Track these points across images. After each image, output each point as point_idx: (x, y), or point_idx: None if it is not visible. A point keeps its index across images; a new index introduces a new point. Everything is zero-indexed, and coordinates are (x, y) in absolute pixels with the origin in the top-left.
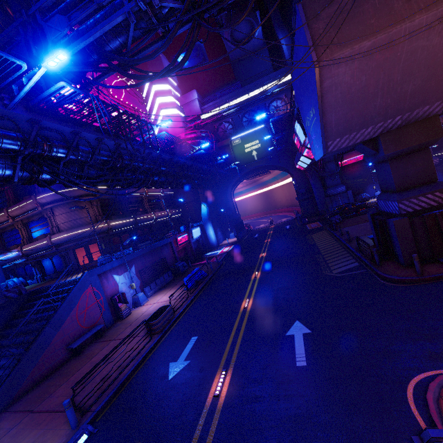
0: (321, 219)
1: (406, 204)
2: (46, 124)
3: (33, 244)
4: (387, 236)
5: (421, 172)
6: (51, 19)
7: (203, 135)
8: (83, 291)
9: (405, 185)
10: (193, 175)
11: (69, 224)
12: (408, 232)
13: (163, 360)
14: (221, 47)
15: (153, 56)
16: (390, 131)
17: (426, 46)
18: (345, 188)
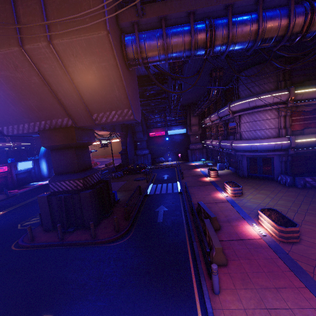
0: None
1: (54, 185)
2: None
3: None
4: None
5: (69, 163)
6: None
7: None
8: None
9: (59, 171)
10: None
11: None
12: (46, 206)
13: None
14: None
15: None
16: (45, 130)
17: (14, 76)
18: (148, 152)
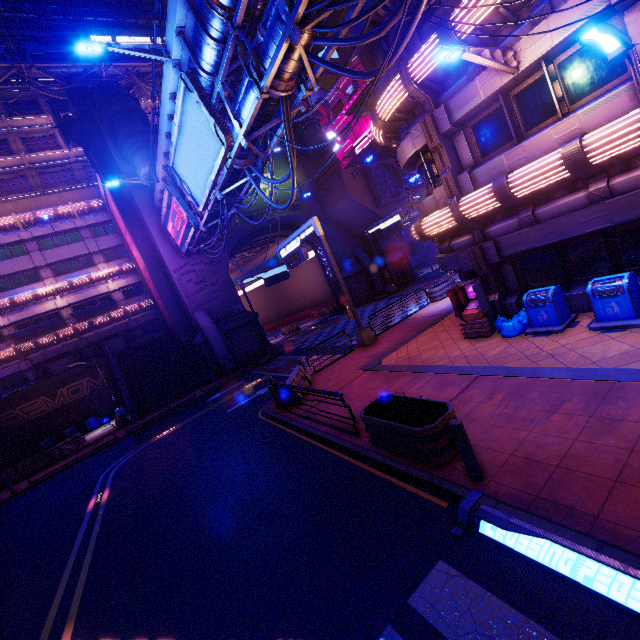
0: None
1: None
2: None
3: None
4: None
5: None
6: None
7: None
8: None
9: None
10: None
11: None
12: None
13: None
14: None
15: None
16: None
17: None
18: None
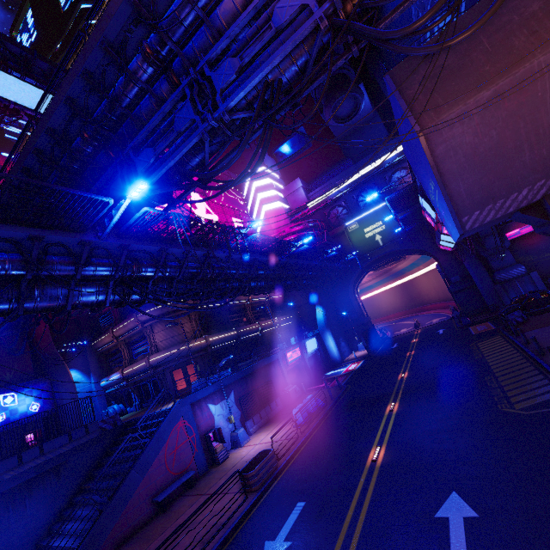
0: (492, 317)
1: None
2: (134, 247)
3: (133, 366)
4: None
5: None
6: (141, 154)
7: (311, 225)
8: (173, 425)
9: None
10: (299, 274)
11: (167, 342)
12: None
13: (258, 536)
14: (325, 128)
15: (228, 166)
16: None
17: None
18: (525, 269)
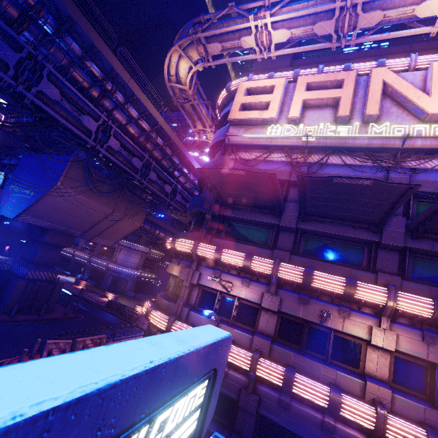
0: None
1: (32, 273)
2: None
3: None
4: (4, 289)
5: (51, 258)
6: None
7: None
8: None
9: (39, 262)
10: None
11: None
12: (21, 290)
13: None
14: None
15: None
16: (55, 230)
17: (93, 212)
18: None
